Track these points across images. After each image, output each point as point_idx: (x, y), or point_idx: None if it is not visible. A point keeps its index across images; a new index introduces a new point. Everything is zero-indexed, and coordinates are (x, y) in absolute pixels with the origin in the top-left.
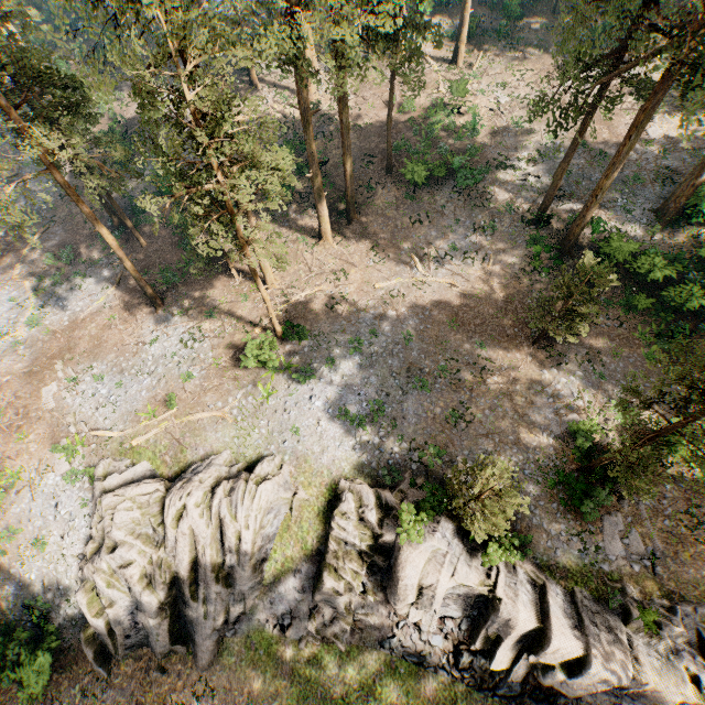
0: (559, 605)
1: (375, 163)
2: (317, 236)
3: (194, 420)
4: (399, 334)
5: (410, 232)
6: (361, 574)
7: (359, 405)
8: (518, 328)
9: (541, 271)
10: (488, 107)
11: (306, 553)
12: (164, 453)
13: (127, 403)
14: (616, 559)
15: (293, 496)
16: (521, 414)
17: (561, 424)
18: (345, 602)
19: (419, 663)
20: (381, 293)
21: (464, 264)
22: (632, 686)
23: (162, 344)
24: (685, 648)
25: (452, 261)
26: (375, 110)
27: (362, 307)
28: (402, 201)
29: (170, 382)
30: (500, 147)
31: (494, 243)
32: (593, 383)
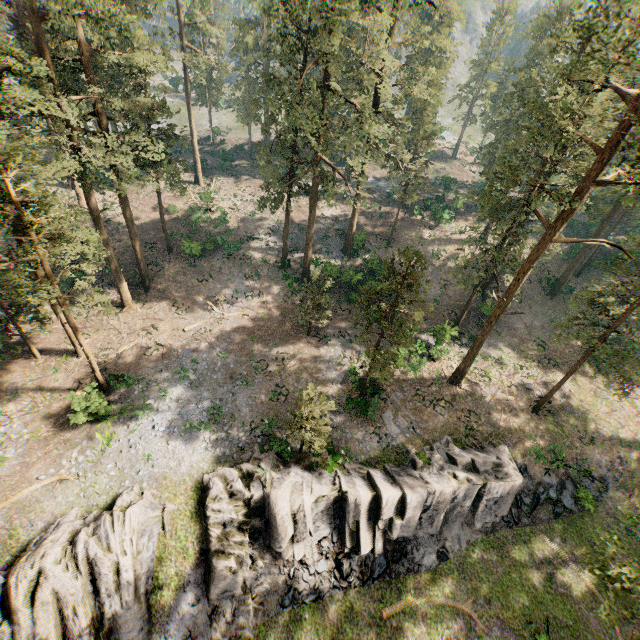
0: (379, 477)
1: (156, 248)
2: (119, 306)
3: (21, 499)
4: (215, 356)
5: (201, 288)
6: (246, 541)
7: (200, 416)
8: (296, 330)
9: (297, 294)
10: (230, 207)
11: (190, 560)
12: None
13: None
14: (397, 436)
15: (162, 511)
16: (317, 378)
17: (341, 375)
18: (240, 582)
19: (316, 598)
20: (191, 333)
21: (247, 301)
22: (432, 500)
23: None
24: (445, 464)
25: (238, 301)
26: (145, 214)
27: (179, 347)
28: (187, 269)
29: None
30: (246, 228)
31: (262, 284)
32: (348, 347)
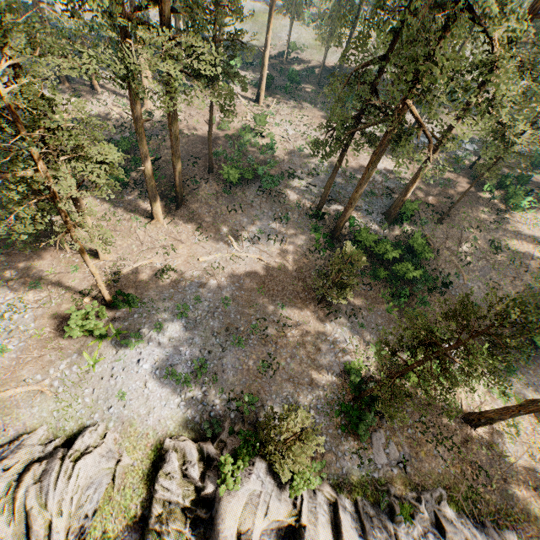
0: (347, 517)
1: (199, 163)
2: (150, 216)
3: (5, 397)
4: (219, 299)
5: (227, 218)
6: (185, 531)
7: (184, 364)
8: (307, 292)
9: (320, 250)
10: (281, 135)
11: (129, 521)
12: None
13: None
14: (382, 466)
15: (116, 464)
16: (313, 359)
17: (340, 364)
18: None
19: None
20: (205, 265)
21: (268, 244)
22: None
23: None
24: (430, 528)
25: (259, 241)
26: (199, 125)
27: (189, 277)
28: (221, 193)
29: None
30: (290, 163)
31: (288, 230)
32: (358, 331)
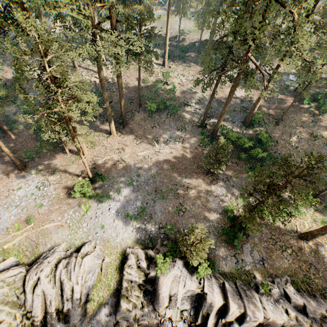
0: (231, 290)
1: (134, 102)
2: (109, 133)
3: (44, 228)
4: (150, 175)
5: (151, 131)
6: (140, 296)
7: (134, 210)
8: (199, 169)
9: (205, 145)
10: (178, 83)
11: (111, 292)
12: (25, 250)
13: (1, 224)
14: (250, 263)
15: (102, 261)
16: (205, 205)
17: (221, 208)
18: (133, 315)
19: None
20: (140, 157)
21: (175, 144)
22: (264, 321)
23: (25, 189)
24: (280, 297)
25: (170, 143)
26: (132, 81)
27: (132, 164)
28: (147, 118)
29: (29, 210)
30: (184, 97)
31: (186, 135)
32: (230, 189)
